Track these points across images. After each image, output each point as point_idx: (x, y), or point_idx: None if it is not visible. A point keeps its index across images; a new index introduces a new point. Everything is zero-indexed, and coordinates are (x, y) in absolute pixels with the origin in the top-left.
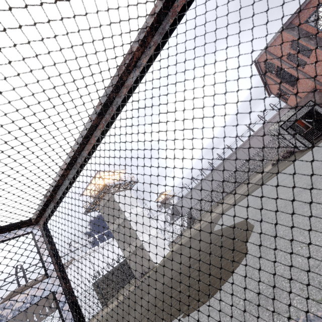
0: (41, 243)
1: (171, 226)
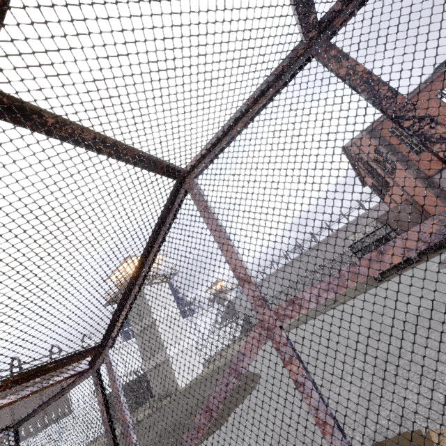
0: (12, 442)
1: (218, 333)
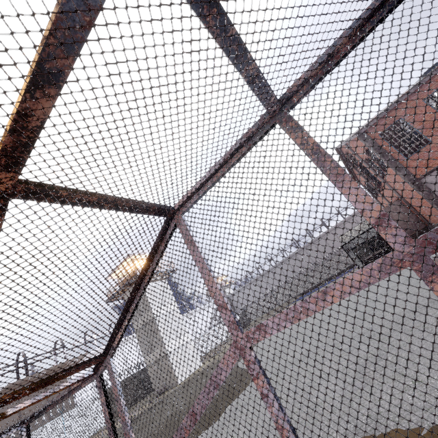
0: (24, 436)
1: (216, 328)
